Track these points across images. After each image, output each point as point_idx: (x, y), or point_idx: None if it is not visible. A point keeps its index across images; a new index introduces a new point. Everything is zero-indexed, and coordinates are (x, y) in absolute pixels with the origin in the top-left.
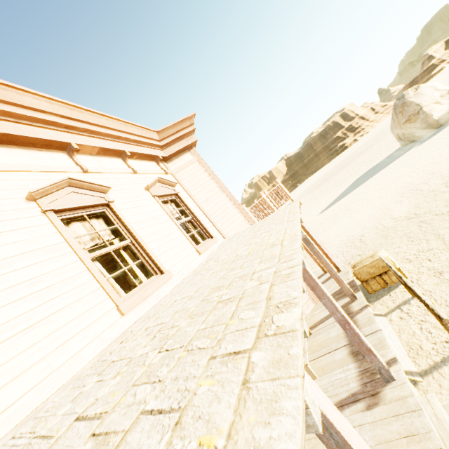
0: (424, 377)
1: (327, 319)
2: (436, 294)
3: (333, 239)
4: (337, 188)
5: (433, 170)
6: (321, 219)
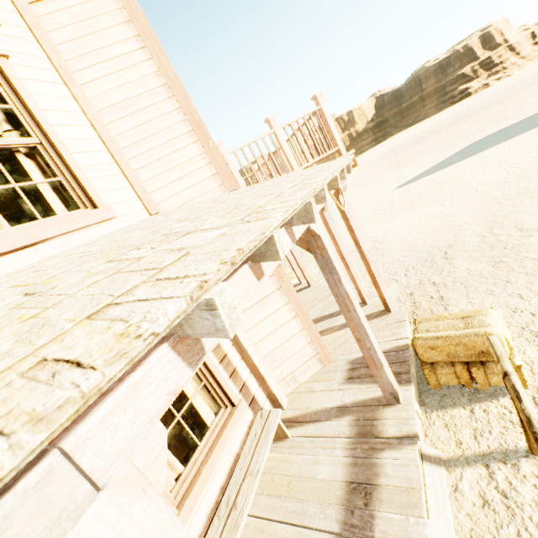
0: None
1: (327, 419)
2: None
3: (400, 238)
4: (435, 154)
5: None
6: (394, 199)
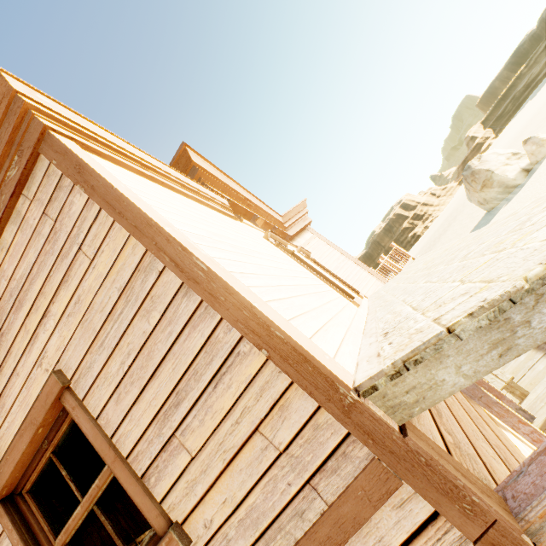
0: None
1: None
2: None
3: None
4: None
5: None
6: None
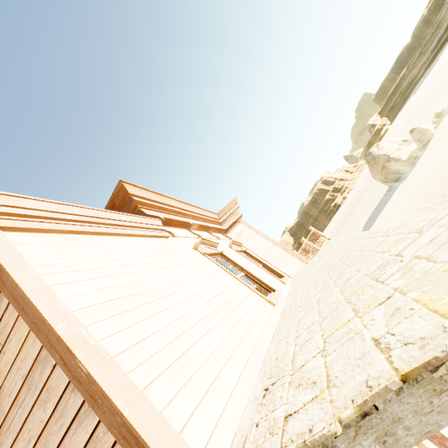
0: None
1: None
2: None
3: None
4: None
5: (427, 191)
6: None
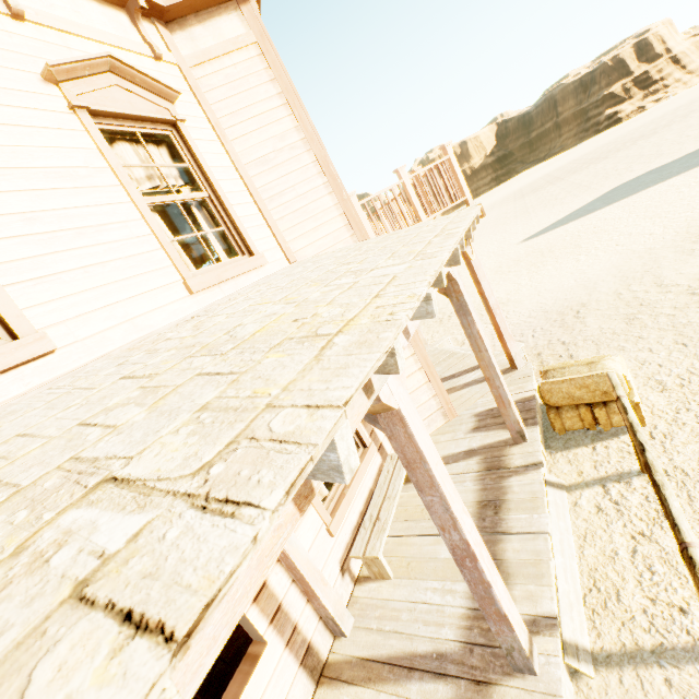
0: (600, 667)
1: (455, 461)
2: (697, 485)
3: (528, 298)
4: (572, 199)
5: None
6: (521, 254)
